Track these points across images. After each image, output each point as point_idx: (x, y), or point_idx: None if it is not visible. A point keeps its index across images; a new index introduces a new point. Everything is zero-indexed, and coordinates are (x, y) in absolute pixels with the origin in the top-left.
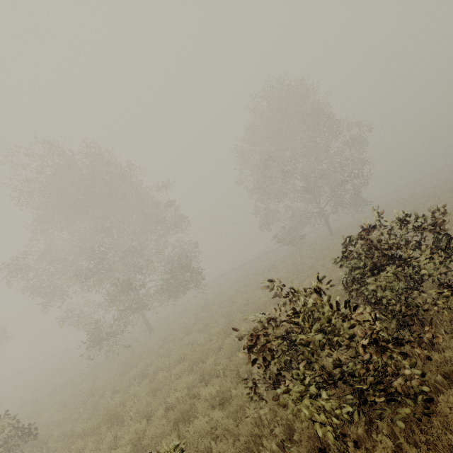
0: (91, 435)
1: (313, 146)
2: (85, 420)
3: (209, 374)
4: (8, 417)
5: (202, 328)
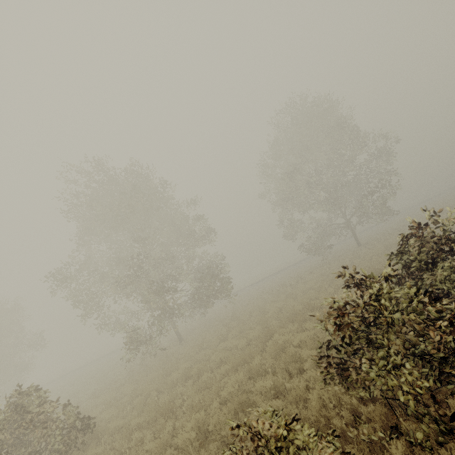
0: (146, 428)
1: (338, 158)
2: (140, 414)
3: (257, 372)
4: (70, 408)
5: (236, 335)
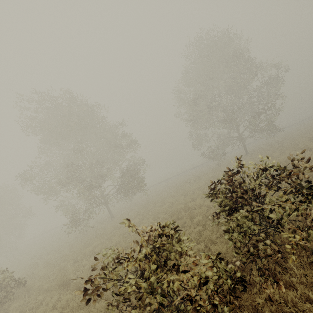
0: (52, 291)
1: (234, 85)
2: (50, 281)
3: None
4: (6, 273)
5: (139, 221)
